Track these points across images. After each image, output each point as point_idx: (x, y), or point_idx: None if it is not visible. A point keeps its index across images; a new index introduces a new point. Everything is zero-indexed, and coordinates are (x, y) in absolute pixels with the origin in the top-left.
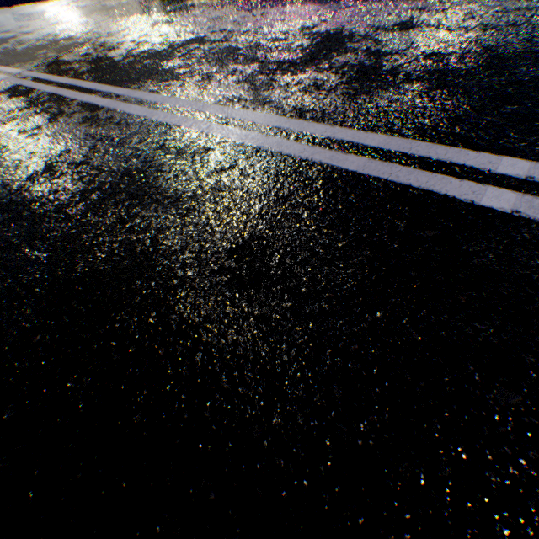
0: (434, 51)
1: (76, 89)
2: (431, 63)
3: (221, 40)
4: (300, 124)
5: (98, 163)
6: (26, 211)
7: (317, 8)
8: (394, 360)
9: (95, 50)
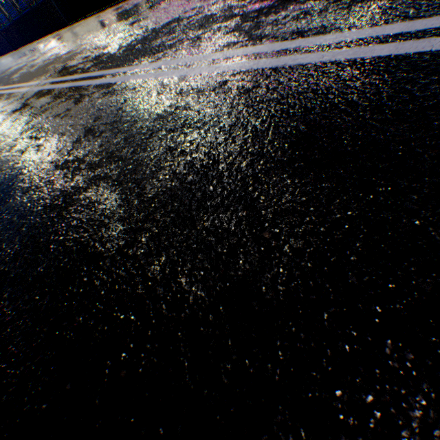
0: None
1: (87, 79)
2: None
3: (196, 15)
4: (305, 41)
5: (129, 118)
6: (82, 164)
7: None
8: None
9: (92, 53)
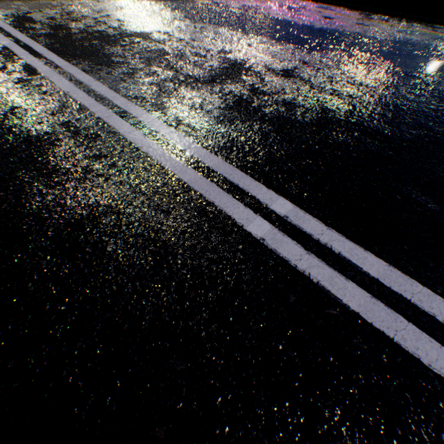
0: (292, 101)
1: (27, 49)
2: (285, 110)
3: (160, 41)
4: (173, 133)
5: (11, 124)
6: None
7: (242, 37)
8: (129, 328)
9: (61, 17)
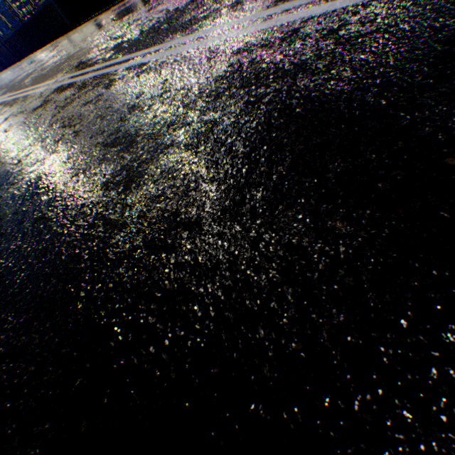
0: None
1: (112, 66)
2: None
3: None
4: None
5: (180, 87)
6: (137, 138)
7: None
8: None
9: (109, 44)
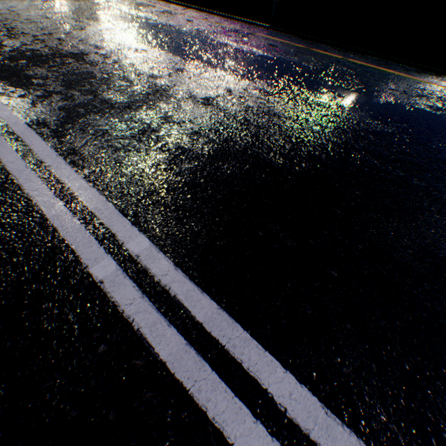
0: (200, 131)
1: None
2: (188, 140)
3: (93, 63)
4: (60, 163)
5: None
6: None
7: (179, 61)
8: None
9: None
